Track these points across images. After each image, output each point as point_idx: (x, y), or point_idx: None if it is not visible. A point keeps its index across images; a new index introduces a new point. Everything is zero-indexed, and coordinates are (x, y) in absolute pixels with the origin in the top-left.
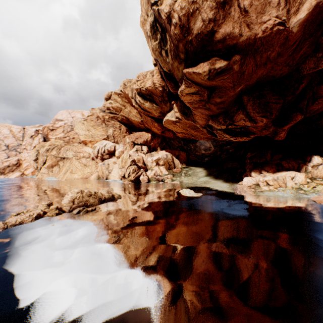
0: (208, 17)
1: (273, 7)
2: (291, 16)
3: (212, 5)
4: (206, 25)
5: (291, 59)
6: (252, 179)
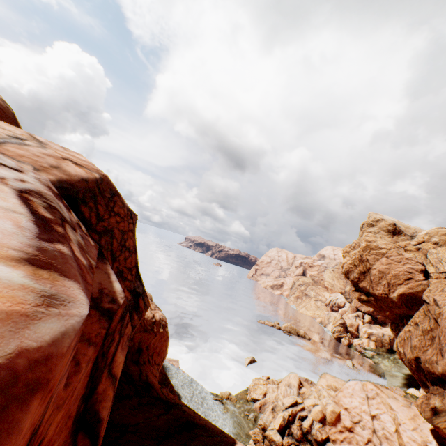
0: (355, 276)
1: (382, 285)
2: (390, 293)
3: (358, 272)
4: (354, 278)
5: (415, 311)
6: (416, 393)
